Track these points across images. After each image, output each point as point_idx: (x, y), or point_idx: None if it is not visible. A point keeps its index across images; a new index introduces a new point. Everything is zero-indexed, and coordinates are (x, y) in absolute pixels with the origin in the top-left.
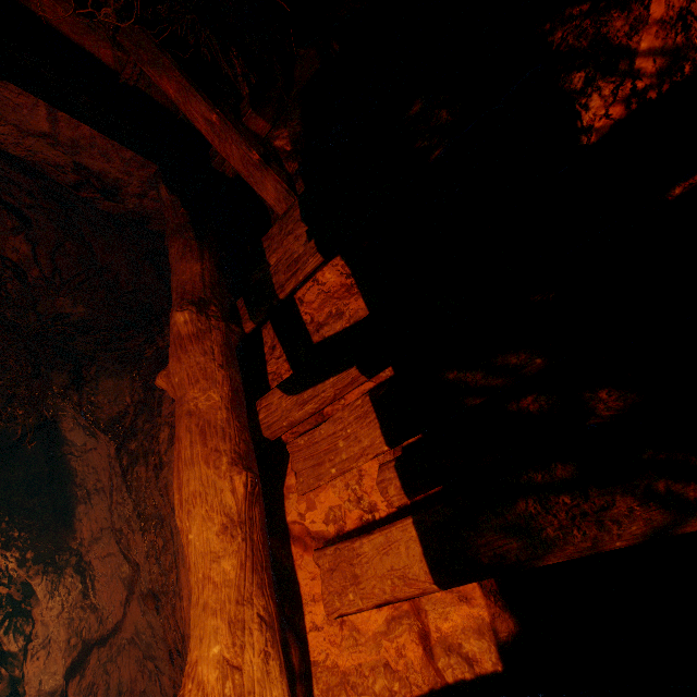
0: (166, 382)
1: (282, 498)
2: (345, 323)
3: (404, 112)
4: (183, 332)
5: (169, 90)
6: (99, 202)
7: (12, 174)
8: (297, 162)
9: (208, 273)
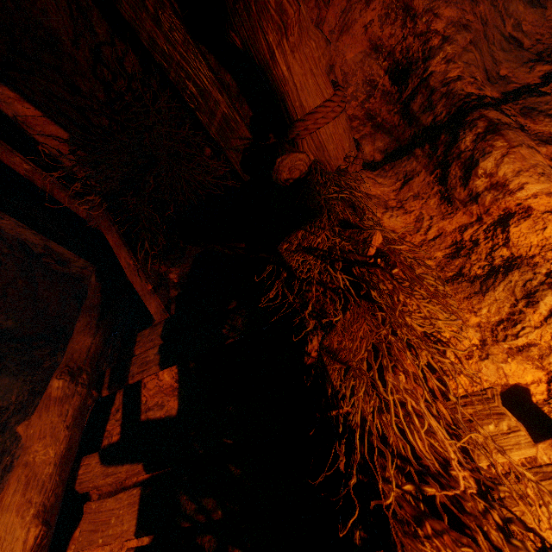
0: (24, 430)
1: (67, 546)
2: (163, 414)
3: (227, 305)
4: (53, 394)
5: (111, 241)
6: (53, 265)
7: (4, 232)
8: (178, 291)
9: (95, 346)
